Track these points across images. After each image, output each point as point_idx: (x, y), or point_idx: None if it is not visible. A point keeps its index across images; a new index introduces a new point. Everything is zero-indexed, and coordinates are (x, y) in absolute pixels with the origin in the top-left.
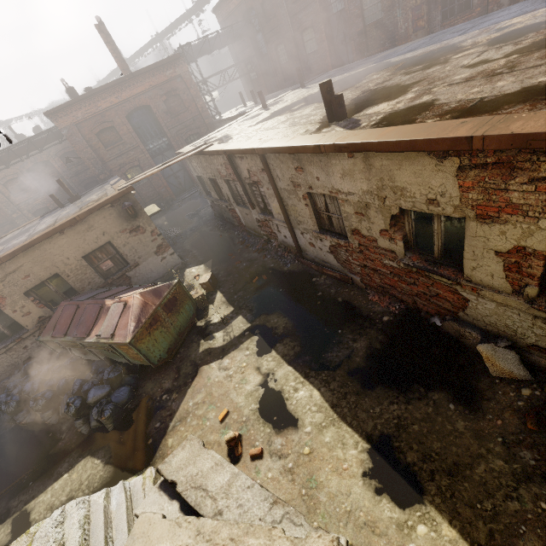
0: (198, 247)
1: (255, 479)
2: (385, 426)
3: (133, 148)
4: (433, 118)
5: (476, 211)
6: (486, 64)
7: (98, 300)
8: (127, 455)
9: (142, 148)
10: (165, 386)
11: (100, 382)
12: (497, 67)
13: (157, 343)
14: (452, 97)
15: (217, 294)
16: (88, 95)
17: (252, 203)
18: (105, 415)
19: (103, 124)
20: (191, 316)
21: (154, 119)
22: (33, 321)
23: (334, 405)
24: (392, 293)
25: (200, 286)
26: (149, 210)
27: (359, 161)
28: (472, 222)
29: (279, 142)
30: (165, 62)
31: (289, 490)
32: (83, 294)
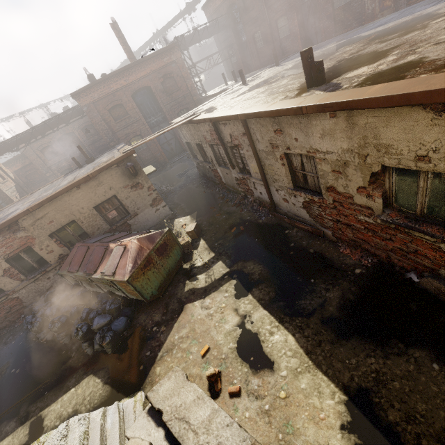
0: (185, 201)
1: (233, 417)
2: (362, 378)
3: (136, 121)
4: (427, 72)
5: None
6: None
7: (104, 243)
8: (122, 378)
9: (143, 120)
10: (155, 319)
11: (103, 312)
12: None
13: (150, 282)
14: (444, 53)
15: (201, 241)
16: (103, 79)
17: (233, 164)
18: (105, 341)
19: (114, 102)
20: (178, 260)
21: (153, 97)
22: (55, 257)
23: (309, 352)
24: (365, 247)
25: (186, 233)
26: (147, 170)
27: (341, 120)
28: None
29: (260, 107)
30: (163, 51)
31: (266, 432)
32: (93, 238)
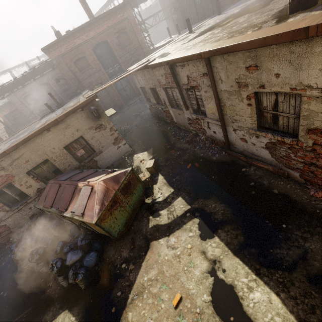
0: (141, 138)
1: None
2: None
3: (97, 71)
4: None
5: None
6: None
7: (73, 182)
8: (95, 319)
9: (103, 70)
10: (123, 254)
11: (75, 245)
12: None
13: (116, 220)
14: None
15: (159, 176)
16: (68, 35)
17: (187, 105)
18: (78, 279)
19: (78, 55)
20: (141, 195)
21: (110, 50)
22: (34, 191)
23: (302, 320)
24: None
25: (145, 168)
26: (108, 112)
27: None
28: None
29: (231, 41)
30: (117, 8)
31: None
32: (64, 174)
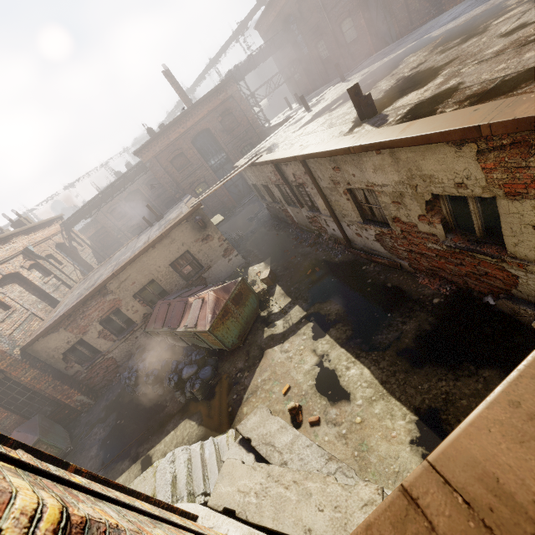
0: (258, 247)
1: (314, 441)
2: (432, 400)
3: (199, 168)
4: (453, 106)
5: (504, 189)
6: (523, 29)
7: (183, 298)
8: (214, 419)
9: (206, 165)
10: (238, 366)
11: (190, 363)
12: (532, 33)
13: (229, 331)
14: (477, 78)
15: (276, 288)
16: (162, 131)
17: (301, 202)
18: (195, 388)
19: (175, 152)
20: (255, 308)
21: (213, 138)
22: (140, 317)
23: (384, 382)
24: (442, 275)
25: (261, 281)
26: (215, 220)
27: (386, 156)
28: (502, 200)
29: (316, 147)
30: (218, 88)
31: (343, 451)
32: (172, 294)
